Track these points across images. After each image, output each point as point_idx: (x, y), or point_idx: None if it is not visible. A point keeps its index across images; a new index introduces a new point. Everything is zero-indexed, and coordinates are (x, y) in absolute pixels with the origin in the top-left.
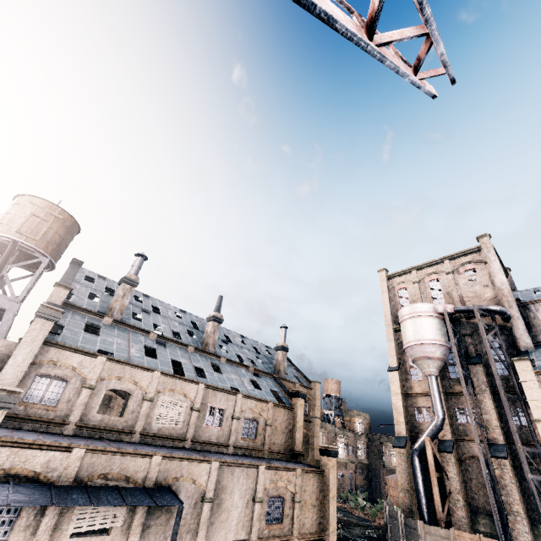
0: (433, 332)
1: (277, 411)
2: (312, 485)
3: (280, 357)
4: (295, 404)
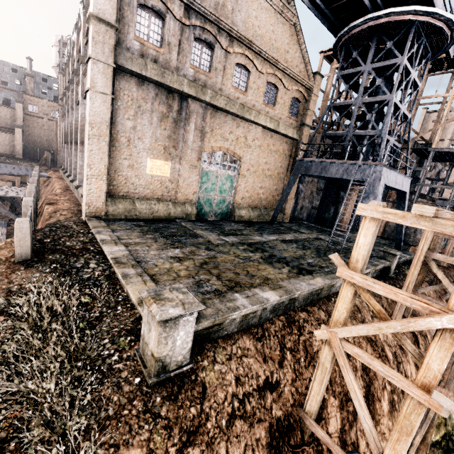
0: (57, 58)
1: (0, 108)
2: (5, 137)
3: (26, 81)
4: (16, 106)
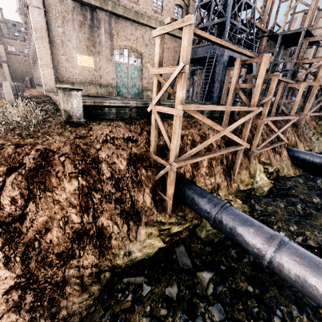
0: (17, 3)
1: None
2: None
3: (1, 27)
4: None
